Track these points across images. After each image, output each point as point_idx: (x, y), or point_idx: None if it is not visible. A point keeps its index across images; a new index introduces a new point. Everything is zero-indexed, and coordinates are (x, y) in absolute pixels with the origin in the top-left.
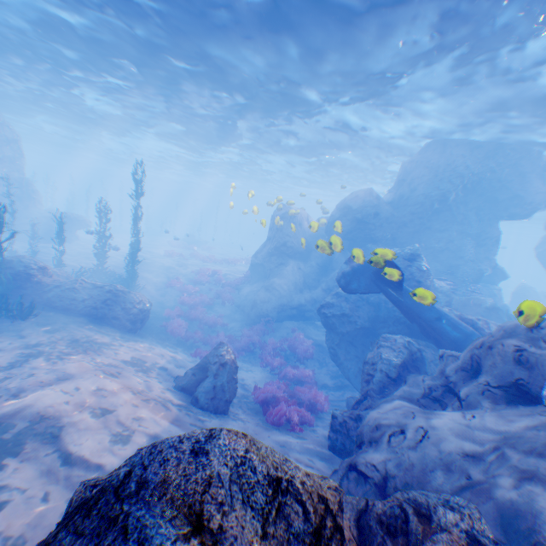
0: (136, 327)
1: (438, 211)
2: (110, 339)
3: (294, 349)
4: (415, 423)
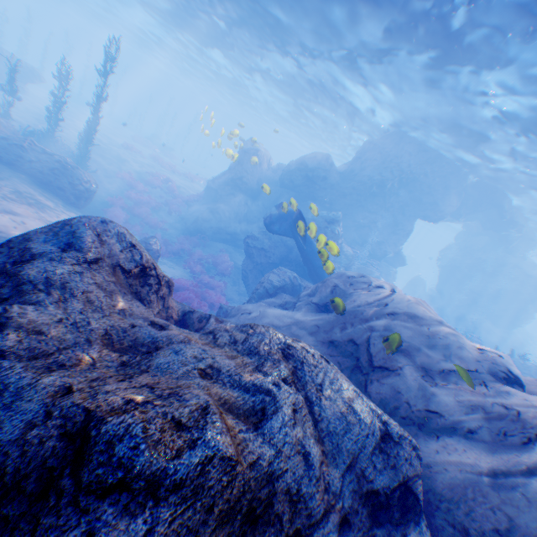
0: (79, 203)
1: (374, 194)
2: (53, 204)
3: (218, 266)
4: (258, 309)
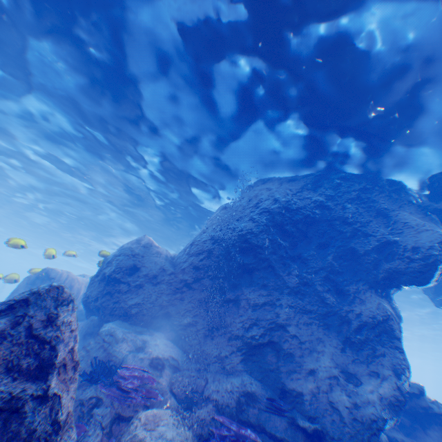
0: None
1: (248, 266)
2: None
3: None
4: None
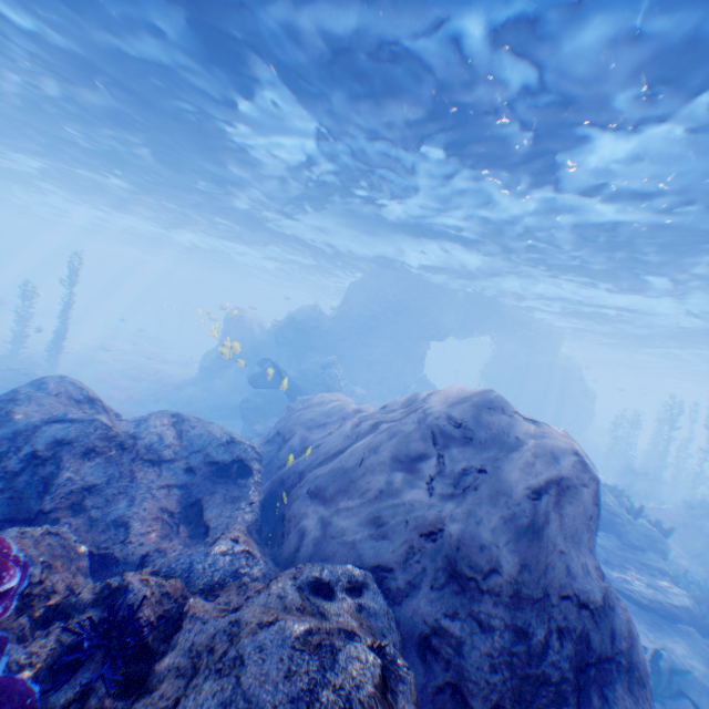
0: None
1: (373, 329)
2: None
3: None
4: None
